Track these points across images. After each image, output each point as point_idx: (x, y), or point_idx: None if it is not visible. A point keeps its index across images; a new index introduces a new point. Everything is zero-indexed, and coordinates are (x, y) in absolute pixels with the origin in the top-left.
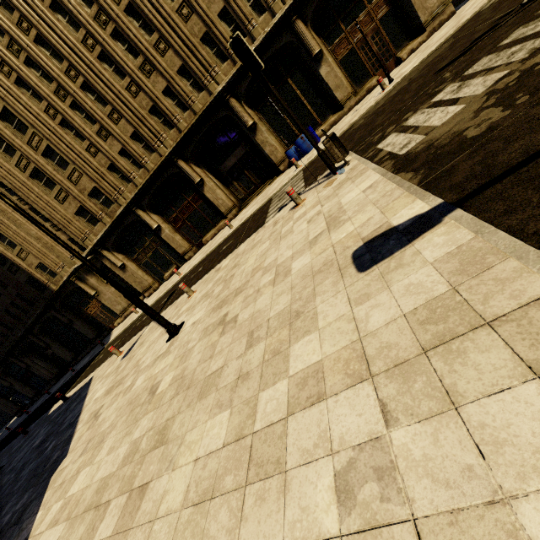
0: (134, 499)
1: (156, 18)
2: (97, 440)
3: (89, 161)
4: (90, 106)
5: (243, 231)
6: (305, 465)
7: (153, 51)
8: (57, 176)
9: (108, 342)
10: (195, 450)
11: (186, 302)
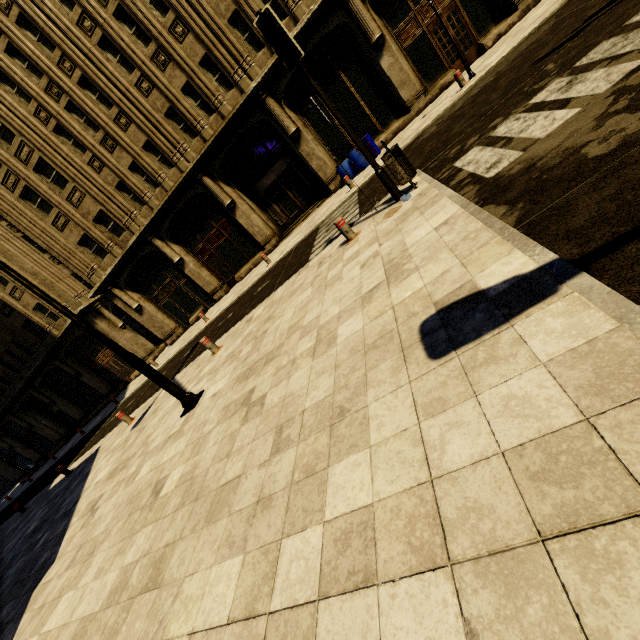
0: None
1: None
2: (88, 549)
3: (92, 178)
4: (91, 108)
5: (282, 269)
6: None
7: (168, 36)
8: (54, 197)
9: (122, 399)
10: (192, 616)
11: (210, 361)
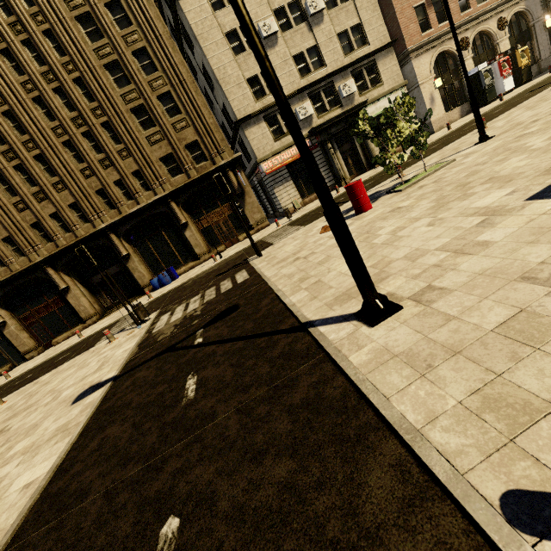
0: None
1: (61, 169)
2: None
3: None
4: None
5: (82, 346)
6: None
7: (50, 187)
8: None
9: None
10: None
11: None
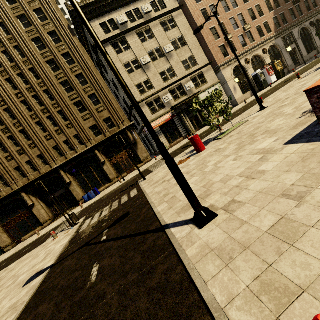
0: None
1: (33, 137)
2: None
3: None
4: None
5: (38, 242)
6: None
7: (27, 147)
8: None
9: None
10: None
11: None
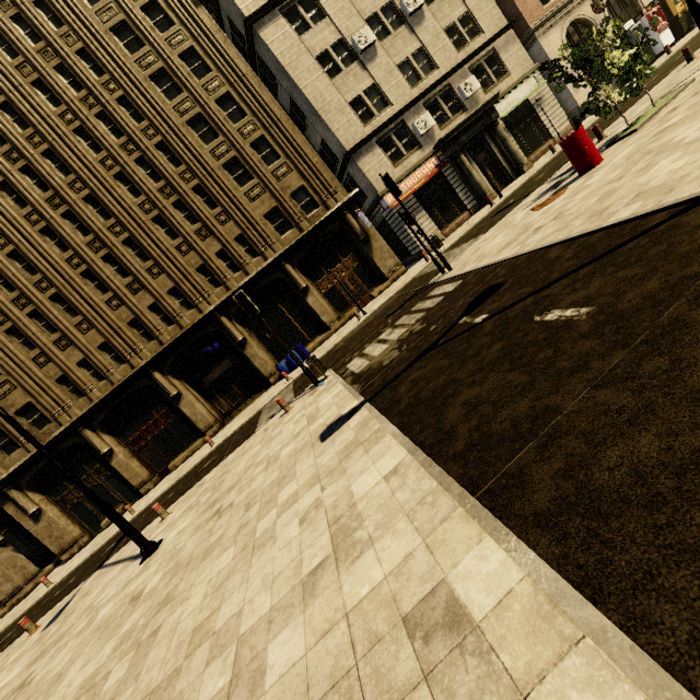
0: (147, 641)
1: (154, 251)
2: (47, 685)
3: (32, 372)
4: (56, 316)
5: (229, 445)
6: (286, 527)
7: (145, 274)
8: None
9: None
10: (207, 579)
11: (160, 526)
